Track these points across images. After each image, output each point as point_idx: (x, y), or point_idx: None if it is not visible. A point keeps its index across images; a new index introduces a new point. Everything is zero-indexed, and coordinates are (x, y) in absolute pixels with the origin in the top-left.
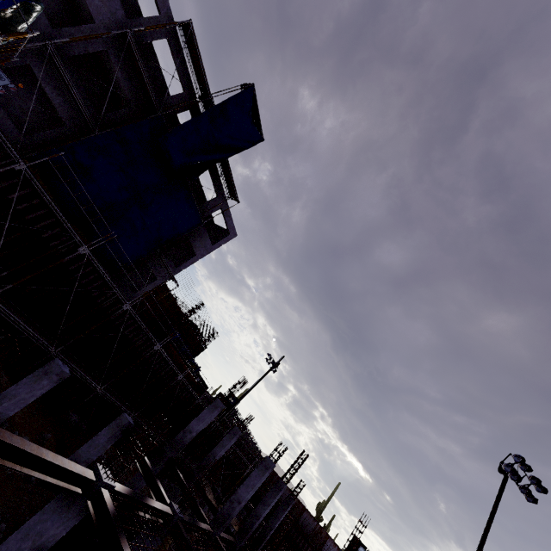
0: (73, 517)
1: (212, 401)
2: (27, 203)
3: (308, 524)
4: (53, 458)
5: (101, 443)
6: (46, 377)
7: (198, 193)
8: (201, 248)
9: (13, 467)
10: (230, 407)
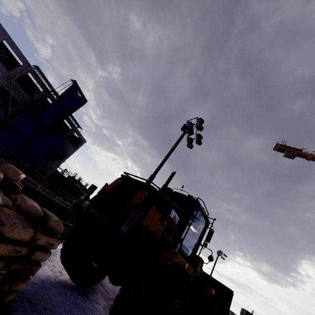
0: None
1: None
2: None
3: None
4: None
5: None
6: None
7: (63, 125)
8: (69, 151)
9: None
10: None
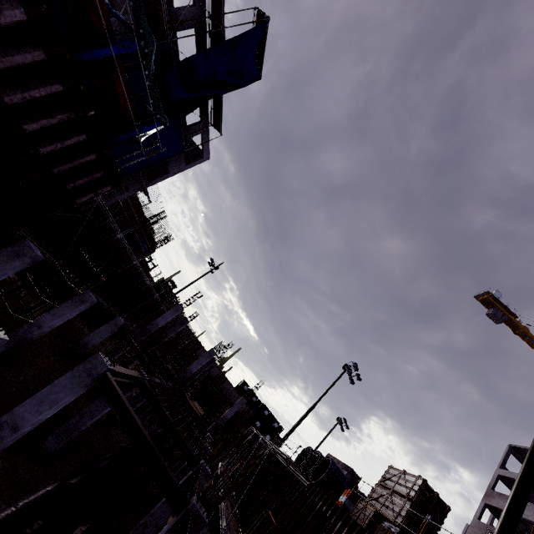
0: (129, 393)
1: (155, 285)
2: None
3: (215, 372)
4: (131, 373)
5: (103, 335)
6: (83, 304)
7: None
8: (174, 167)
9: (119, 379)
10: (172, 295)
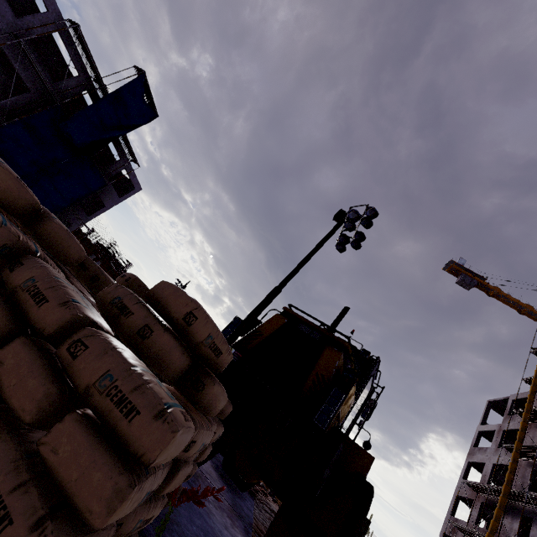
0: None
1: None
2: None
3: None
4: None
5: None
6: None
7: (104, 149)
8: (109, 201)
9: None
10: None
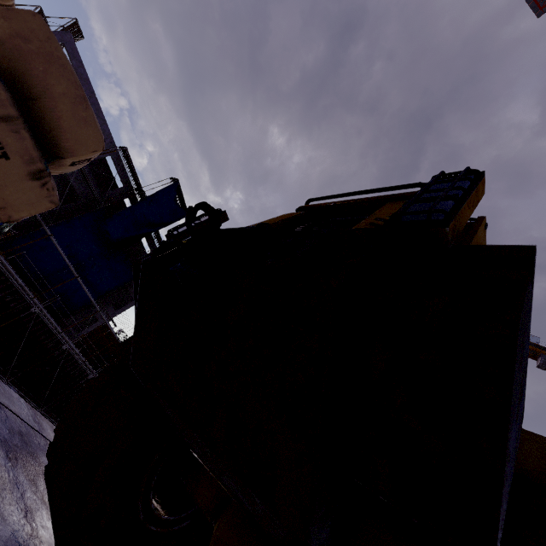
0: None
1: None
2: None
3: None
4: None
5: None
6: None
7: (140, 249)
8: None
9: None
10: None
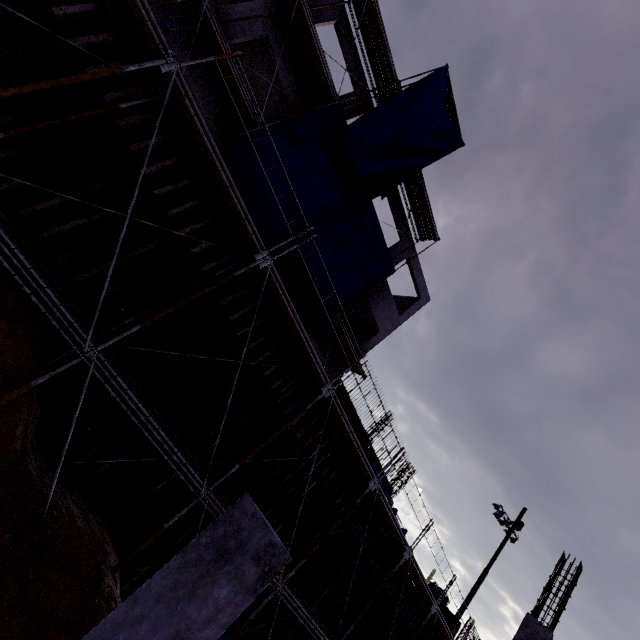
0: None
1: None
2: (172, 185)
3: None
4: None
5: None
6: (226, 569)
7: None
8: (384, 320)
9: None
10: (455, 615)
